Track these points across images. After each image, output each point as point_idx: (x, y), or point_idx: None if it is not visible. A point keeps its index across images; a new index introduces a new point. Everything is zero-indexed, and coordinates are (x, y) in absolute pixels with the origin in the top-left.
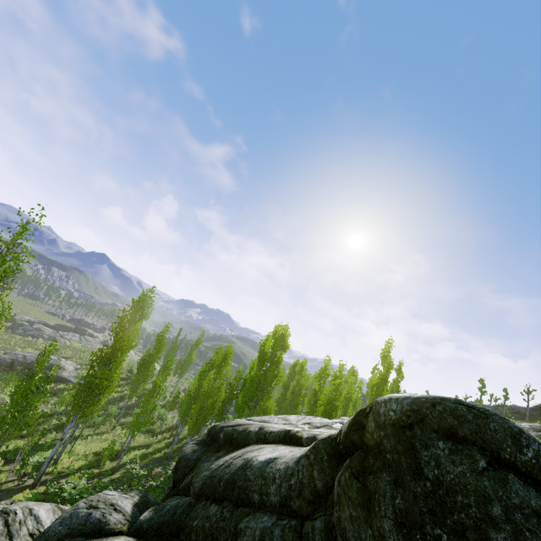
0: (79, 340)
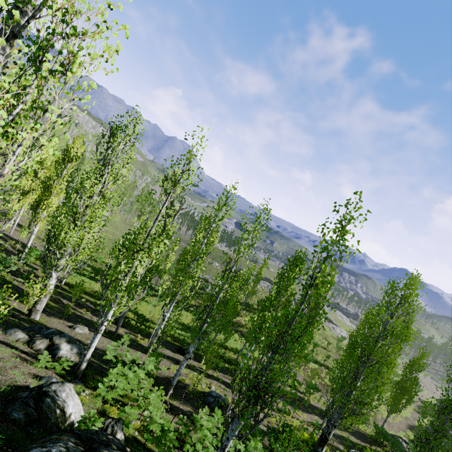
0: (266, 286)
